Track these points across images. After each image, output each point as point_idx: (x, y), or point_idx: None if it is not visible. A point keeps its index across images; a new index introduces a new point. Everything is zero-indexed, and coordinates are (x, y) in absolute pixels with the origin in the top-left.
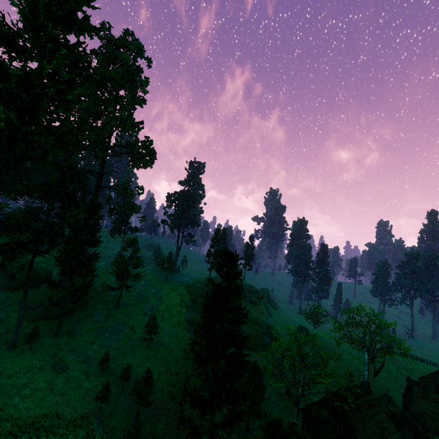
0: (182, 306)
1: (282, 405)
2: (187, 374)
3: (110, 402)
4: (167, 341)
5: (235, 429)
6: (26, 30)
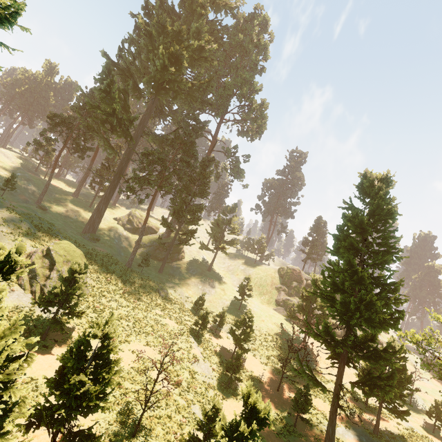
0: (272, 287)
1: (423, 430)
2: (282, 346)
3: (205, 337)
4: (258, 311)
5: (381, 392)
6: (179, 11)
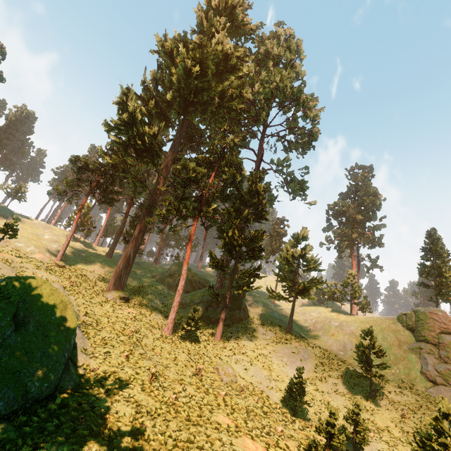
0: (402, 348)
1: None
2: None
3: None
4: (408, 399)
5: None
6: None
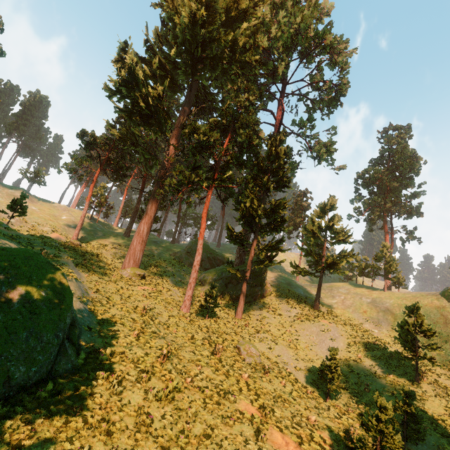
0: (449, 327)
1: None
2: None
3: None
4: None
5: None
6: None
